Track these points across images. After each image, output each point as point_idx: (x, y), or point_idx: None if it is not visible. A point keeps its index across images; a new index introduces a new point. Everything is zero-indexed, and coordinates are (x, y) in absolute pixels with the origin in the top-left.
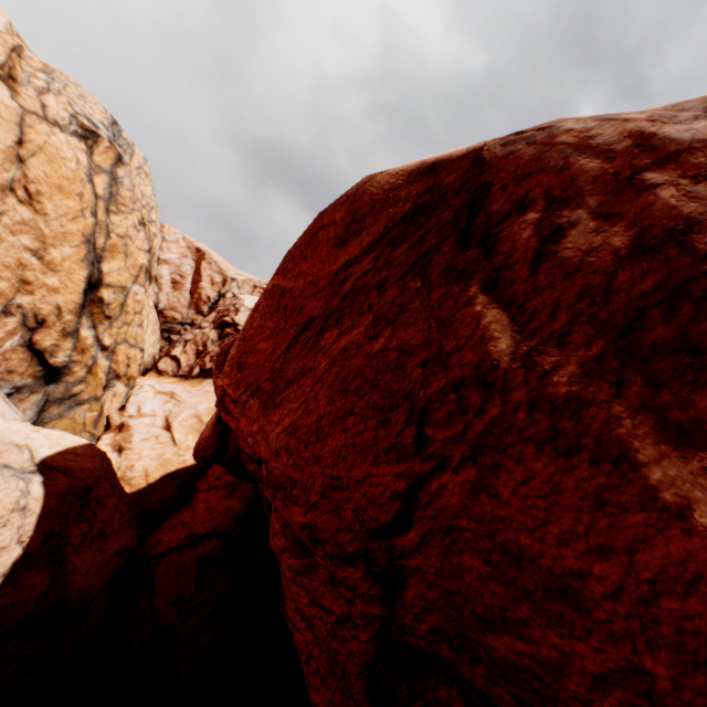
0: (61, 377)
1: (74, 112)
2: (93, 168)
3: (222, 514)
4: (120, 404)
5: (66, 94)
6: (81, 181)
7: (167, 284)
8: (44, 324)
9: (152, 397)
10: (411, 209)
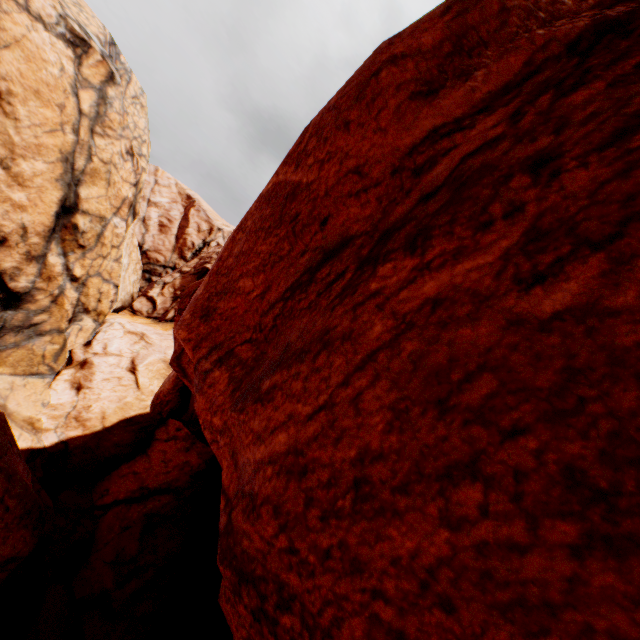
0: (21, 303)
1: (64, 13)
2: (80, 80)
3: (178, 468)
4: (86, 340)
5: None
6: (63, 91)
7: (154, 226)
8: (5, 243)
9: (121, 336)
10: (590, 27)
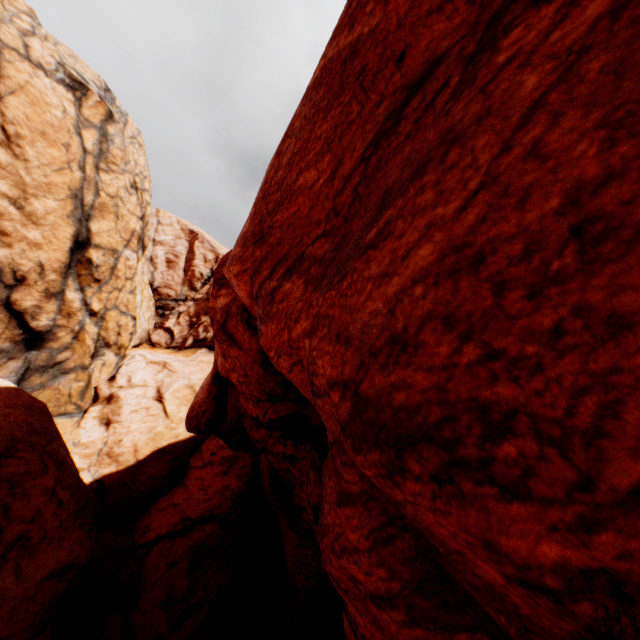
0: (44, 342)
1: (62, 61)
2: (81, 121)
3: (218, 494)
4: (110, 375)
5: (56, 49)
6: (67, 132)
7: (162, 263)
8: (24, 281)
9: (144, 366)
10: None
